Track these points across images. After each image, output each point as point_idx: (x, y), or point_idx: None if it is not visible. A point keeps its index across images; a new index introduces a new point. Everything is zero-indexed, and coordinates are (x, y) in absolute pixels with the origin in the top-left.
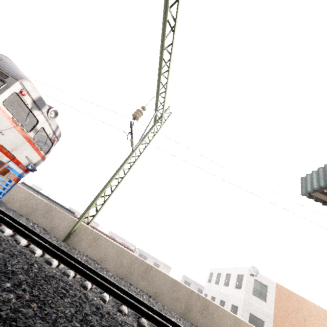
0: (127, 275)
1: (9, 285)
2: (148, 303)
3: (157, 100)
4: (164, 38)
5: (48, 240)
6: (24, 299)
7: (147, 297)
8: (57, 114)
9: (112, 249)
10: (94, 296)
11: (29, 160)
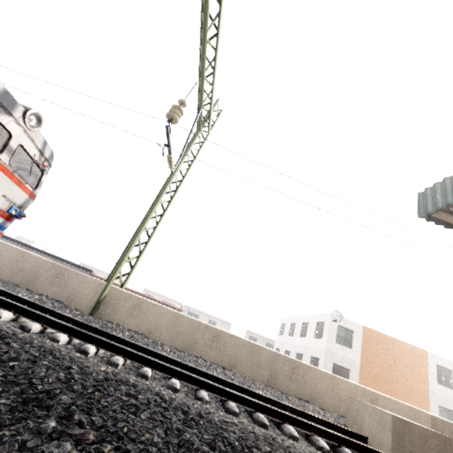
0: (189, 346)
1: (54, 424)
2: (225, 378)
3: (202, 89)
4: None
5: (71, 318)
6: (87, 441)
7: (221, 370)
8: (41, 121)
9: (163, 315)
10: (159, 385)
11: (10, 201)
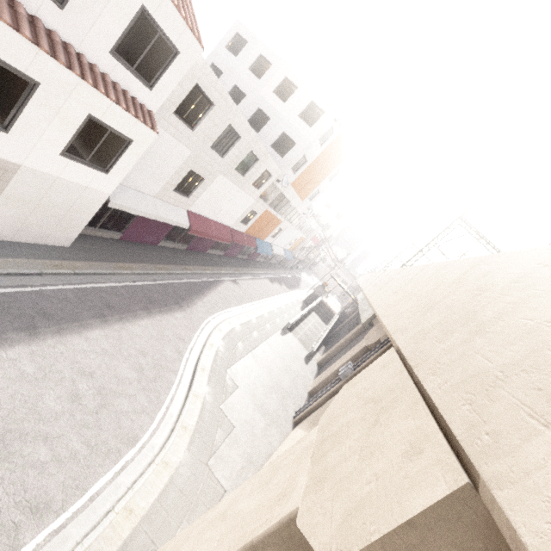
0: None
1: None
2: None
3: None
4: None
5: None
6: None
7: None
8: None
9: None
10: None
11: None
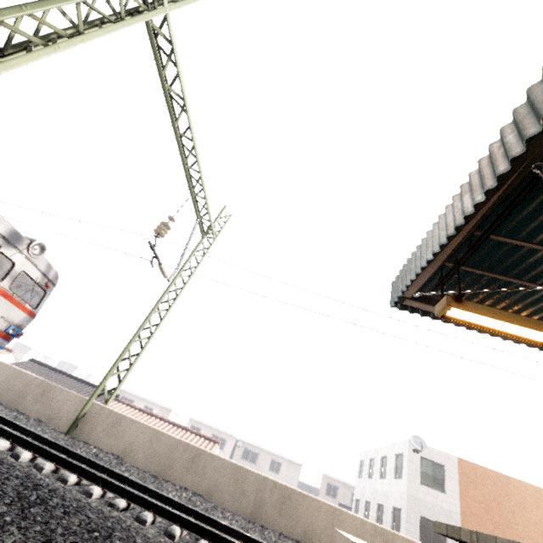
0: (165, 469)
1: None
2: (187, 502)
3: (194, 203)
4: (173, 122)
5: (32, 431)
6: None
7: (189, 495)
8: (44, 249)
9: (141, 433)
10: (79, 491)
11: (8, 321)
